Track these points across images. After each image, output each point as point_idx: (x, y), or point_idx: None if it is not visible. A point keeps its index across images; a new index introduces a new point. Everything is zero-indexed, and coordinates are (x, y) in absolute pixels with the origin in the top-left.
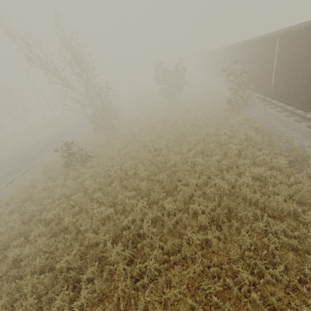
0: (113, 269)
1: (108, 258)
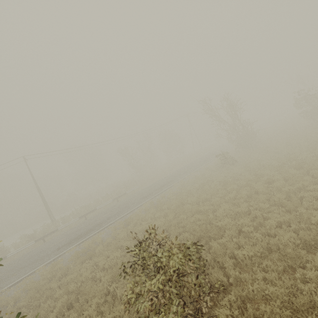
0: (257, 190)
1: (253, 188)
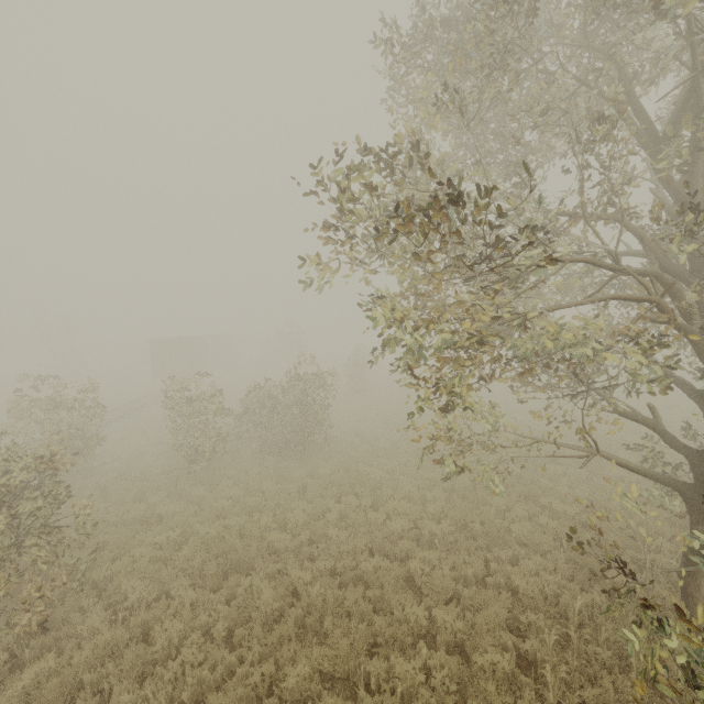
0: None
1: None
